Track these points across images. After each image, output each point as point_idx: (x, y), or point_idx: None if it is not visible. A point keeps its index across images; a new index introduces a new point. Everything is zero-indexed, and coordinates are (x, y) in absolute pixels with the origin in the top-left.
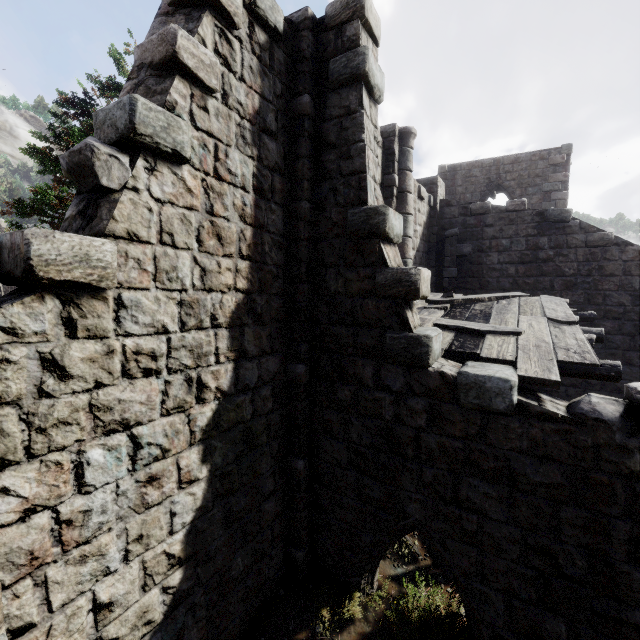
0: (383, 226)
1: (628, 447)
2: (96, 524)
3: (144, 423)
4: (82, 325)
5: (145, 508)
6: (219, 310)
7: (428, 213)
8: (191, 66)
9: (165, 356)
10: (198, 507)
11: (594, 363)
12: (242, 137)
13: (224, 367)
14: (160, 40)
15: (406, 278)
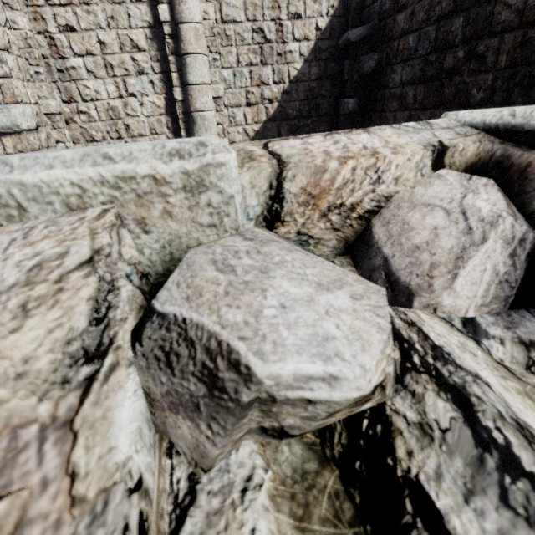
0: None
1: None
2: None
3: None
4: None
5: None
6: None
7: (339, 6)
8: None
9: None
10: None
11: None
12: None
13: None
14: None
15: None
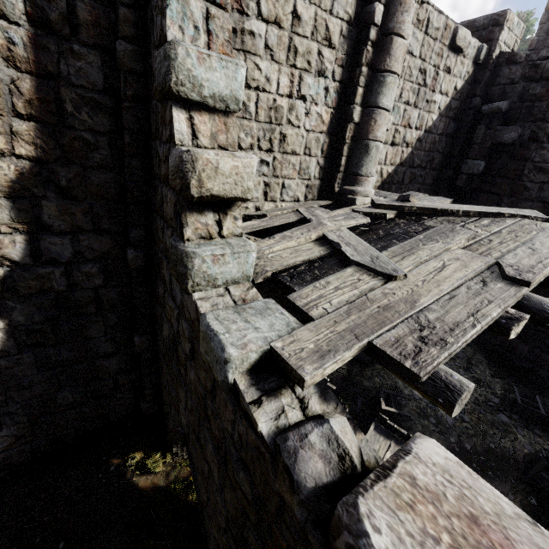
0: (168, 79)
1: (308, 537)
2: None
3: None
4: None
5: None
6: None
7: (471, 75)
8: None
9: None
10: None
11: (413, 371)
12: None
13: (10, 238)
14: None
15: (181, 166)
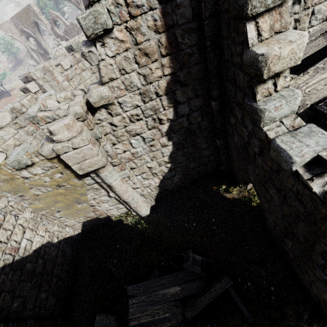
0: (245, 9)
1: None
2: (140, 154)
3: (143, 133)
4: (113, 113)
5: (152, 151)
6: (158, 90)
7: None
8: None
9: (141, 114)
10: (171, 151)
11: None
12: None
13: (168, 111)
14: None
15: (256, 63)
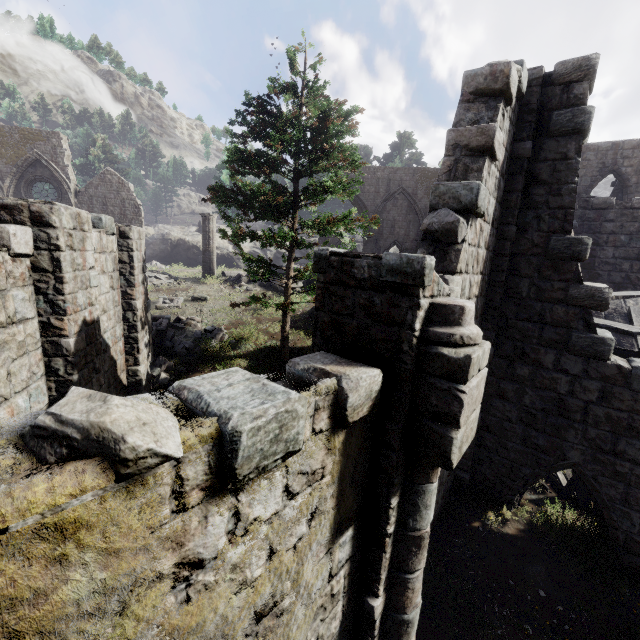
0: (584, 253)
1: None
2: None
3: None
4: None
5: None
6: None
7: None
8: (496, 149)
9: None
10: None
11: None
12: (495, 186)
13: None
14: (480, 132)
15: (599, 295)
